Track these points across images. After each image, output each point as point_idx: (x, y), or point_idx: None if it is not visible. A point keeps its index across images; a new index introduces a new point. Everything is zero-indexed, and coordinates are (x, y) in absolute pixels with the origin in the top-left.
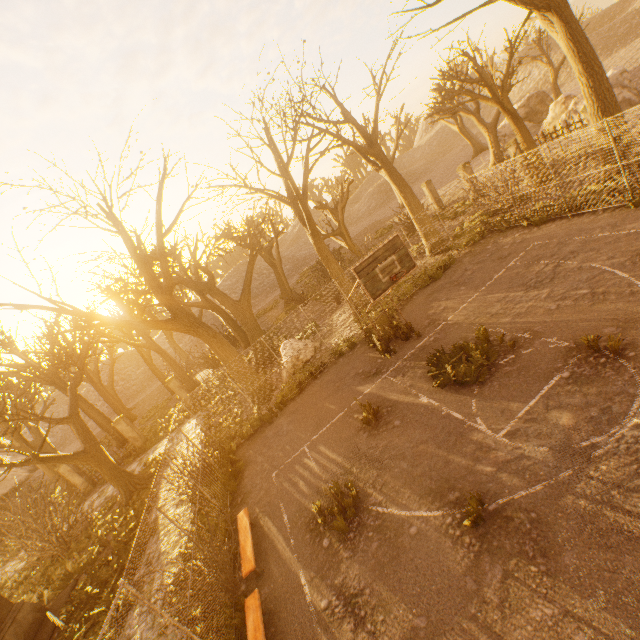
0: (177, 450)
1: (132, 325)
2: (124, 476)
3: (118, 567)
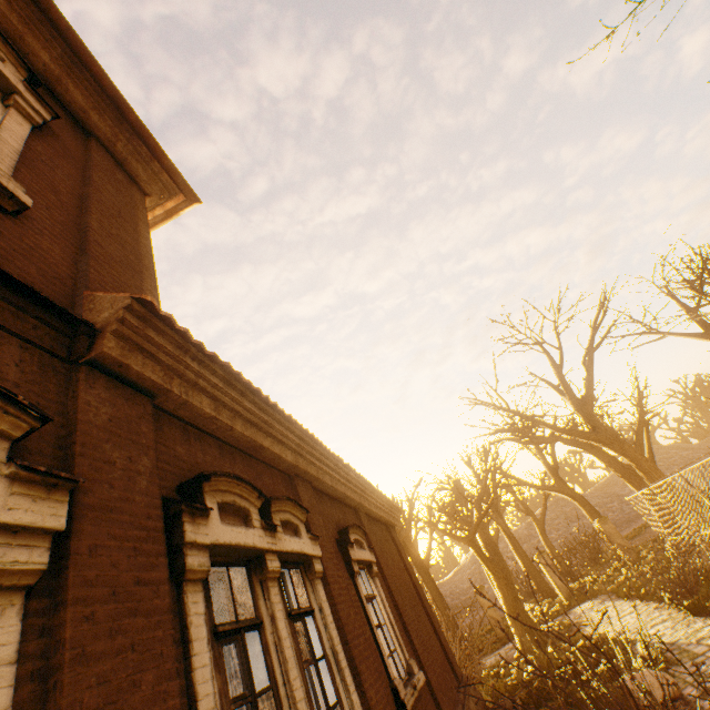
0: (584, 618)
1: (557, 427)
2: (527, 617)
3: (594, 661)
